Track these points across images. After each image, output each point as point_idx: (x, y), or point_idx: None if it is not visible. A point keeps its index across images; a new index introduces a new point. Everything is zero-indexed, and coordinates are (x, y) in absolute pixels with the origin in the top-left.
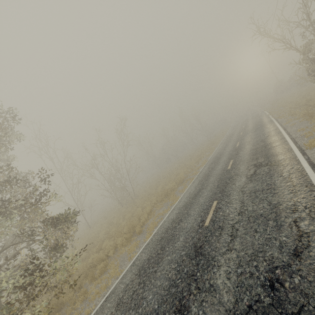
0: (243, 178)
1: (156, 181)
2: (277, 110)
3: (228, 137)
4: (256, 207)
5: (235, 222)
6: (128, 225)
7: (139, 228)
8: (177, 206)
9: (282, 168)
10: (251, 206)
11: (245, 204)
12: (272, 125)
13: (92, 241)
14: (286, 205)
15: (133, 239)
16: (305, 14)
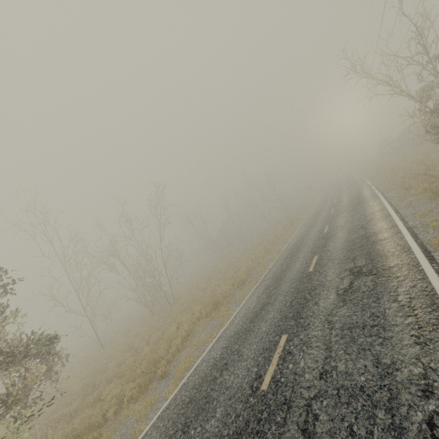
0: (331, 294)
1: (207, 278)
2: (384, 180)
3: (314, 215)
4: (353, 367)
5: (313, 394)
6: (148, 359)
7: (163, 367)
8: (227, 333)
9: (397, 283)
10: (344, 361)
11: (333, 354)
12: (377, 202)
13: (94, 380)
14: (409, 375)
15: (150, 389)
16: (422, 45)
